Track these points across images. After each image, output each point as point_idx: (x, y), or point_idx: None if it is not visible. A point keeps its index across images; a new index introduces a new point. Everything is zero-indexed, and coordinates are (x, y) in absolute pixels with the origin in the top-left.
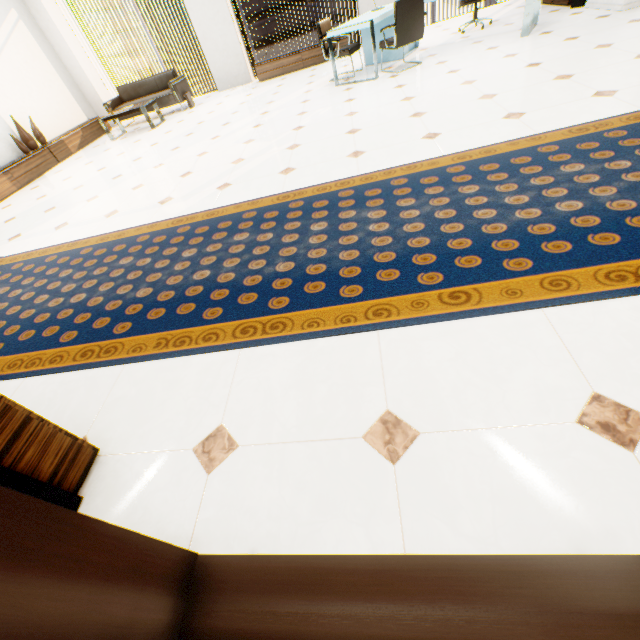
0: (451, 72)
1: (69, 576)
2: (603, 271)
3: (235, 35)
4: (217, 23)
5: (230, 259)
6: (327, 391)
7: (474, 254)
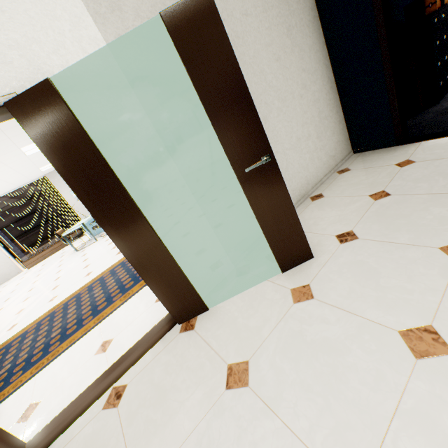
0: None
1: None
2: None
3: (3, 254)
4: None
5: (23, 351)
6: (80, 354)
7: (132, 281)
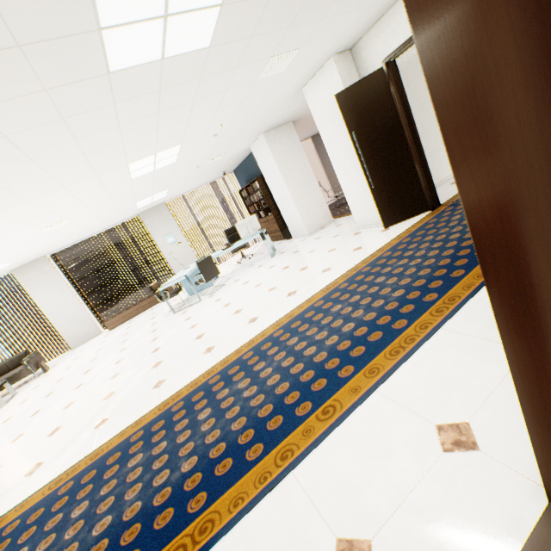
0: (245, 283)
1: None
2: (387, 352)
3: (84, 309)
4: (67, 307)
5: (131, 488)
6: None
7: (319, 377)
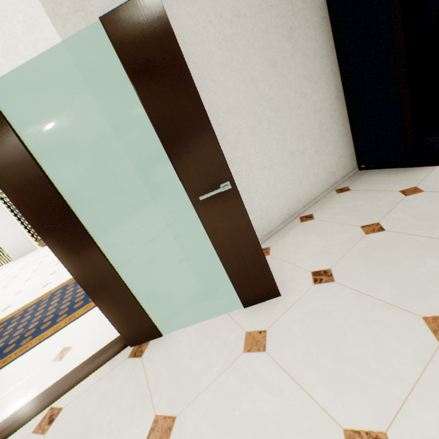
0: None
1: None
2: None
3: (21, 231)
4: (8, 229)
5: (3, 338)
6: (41, 356)
7: None
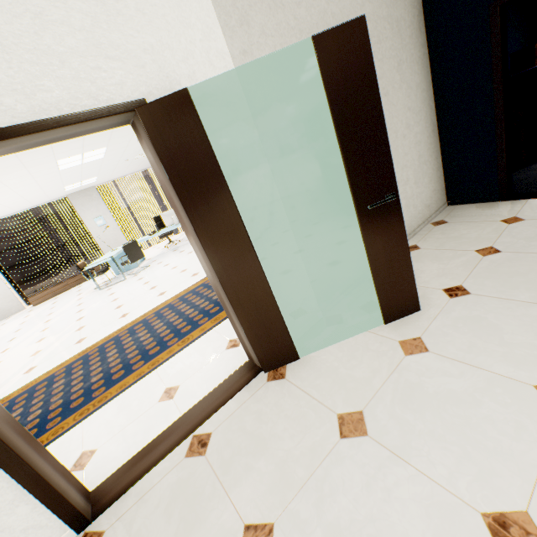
0: (166, 265)
1: (42, 457)
2: None
3: (5, 285)
4: None
5: (55, 396)
6: (138, 401)
7: (188, 325)
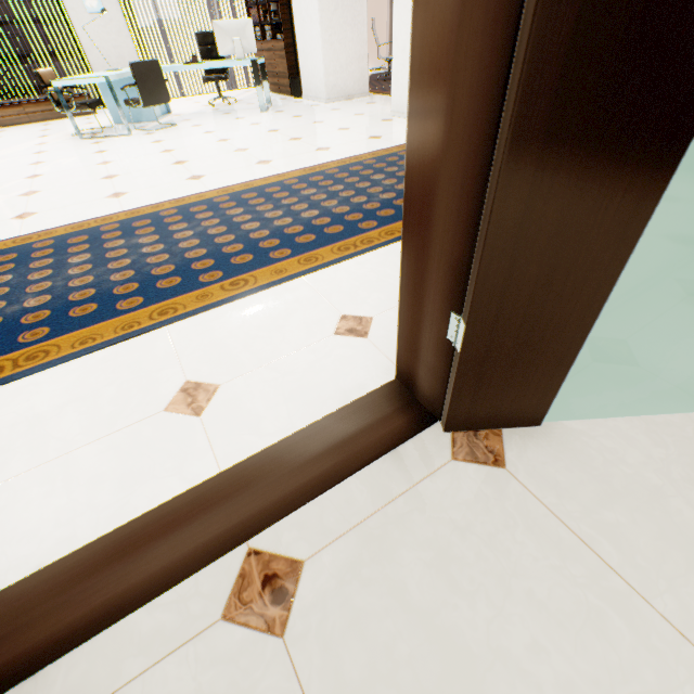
0: (207, 132)
1: None
2: (337, 247)
3: None
4: None
5: None
6: (117, 390)
7: (247, 253)
